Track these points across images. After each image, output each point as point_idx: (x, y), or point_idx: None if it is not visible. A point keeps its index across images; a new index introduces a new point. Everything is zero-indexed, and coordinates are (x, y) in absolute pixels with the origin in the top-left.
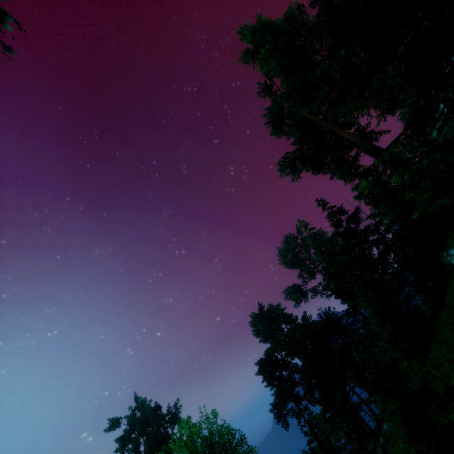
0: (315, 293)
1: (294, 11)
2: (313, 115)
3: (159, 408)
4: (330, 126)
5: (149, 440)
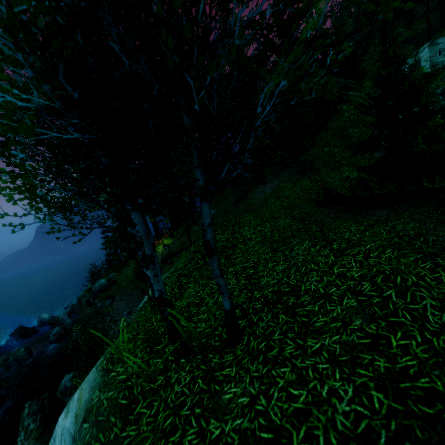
0: None
1: None
2: None
3: None
4: None
5: None
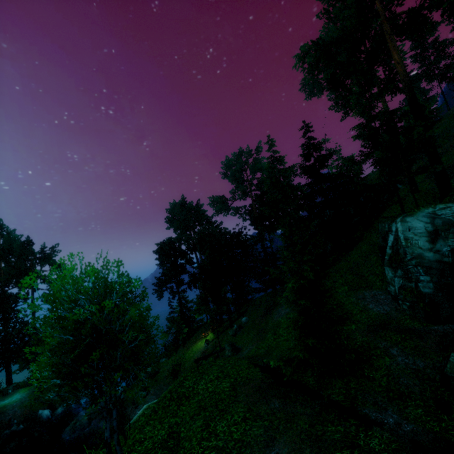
0: (236, 212)
1: None
2: (382, 6)
3: (31, 245)
4: (390, 34)
5: (8, 268)
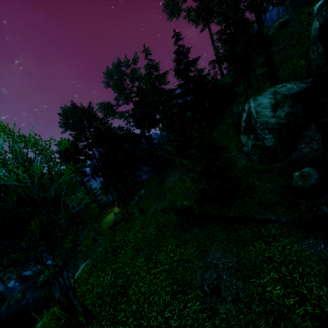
0: (121, 116)
1: None
2: None
3: None
4: None
5: None
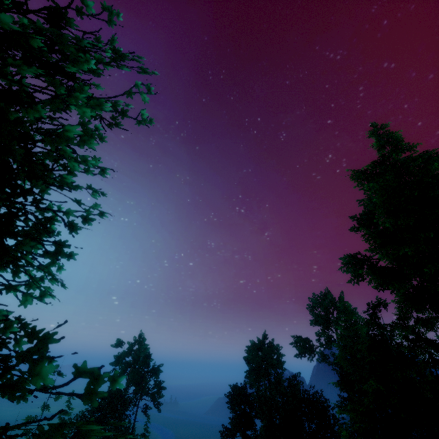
0: (323, 359)
1: (437, 173)
2: None
3: (149, 358)
4: None
5: (131, 376)
